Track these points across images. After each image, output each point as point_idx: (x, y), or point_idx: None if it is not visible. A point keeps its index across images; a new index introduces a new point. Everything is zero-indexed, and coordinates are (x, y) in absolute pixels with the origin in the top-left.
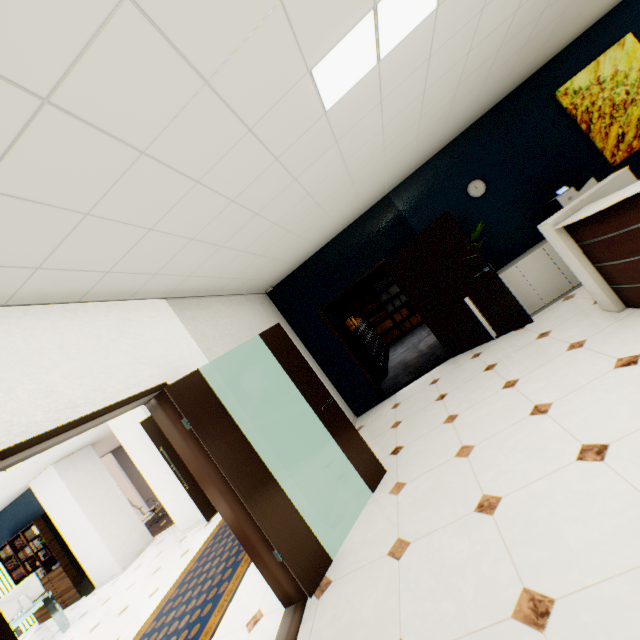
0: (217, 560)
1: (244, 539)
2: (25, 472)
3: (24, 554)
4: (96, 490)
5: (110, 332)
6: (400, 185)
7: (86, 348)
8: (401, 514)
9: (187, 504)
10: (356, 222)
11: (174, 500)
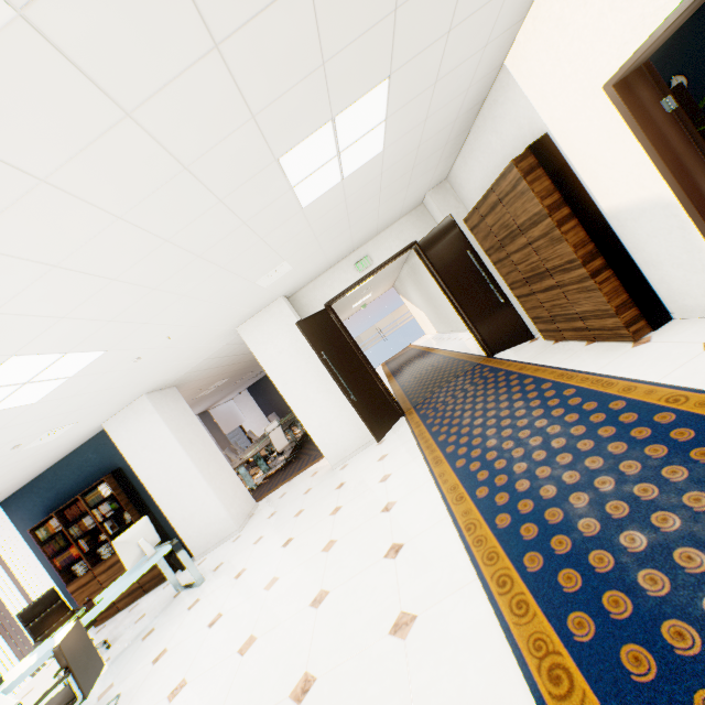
0: (493, 411)
1: None
2: (140, 380)
3: (79, 528)
4: (193, 436)
5: None
6: None
7: None
8: None
9: (343, 429)
10: None
11: (325, 426)
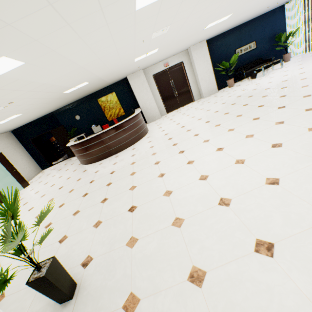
0: None
1: None
2: None
3: None
4: None
5: None
6: (57, 110)
7: None
8: (23, 192)
9: None
10: (43, 117)
11: None
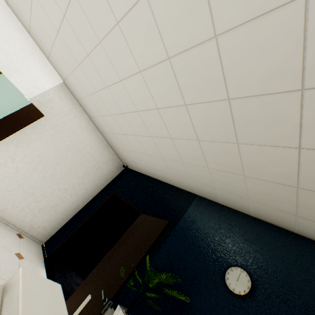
0: None
1: None
2: None
3: None
4: None
5: (19, 45)
6: (208, 200)
7: (2, 32)
8: None
9: None
10: (171, 186)
11: None
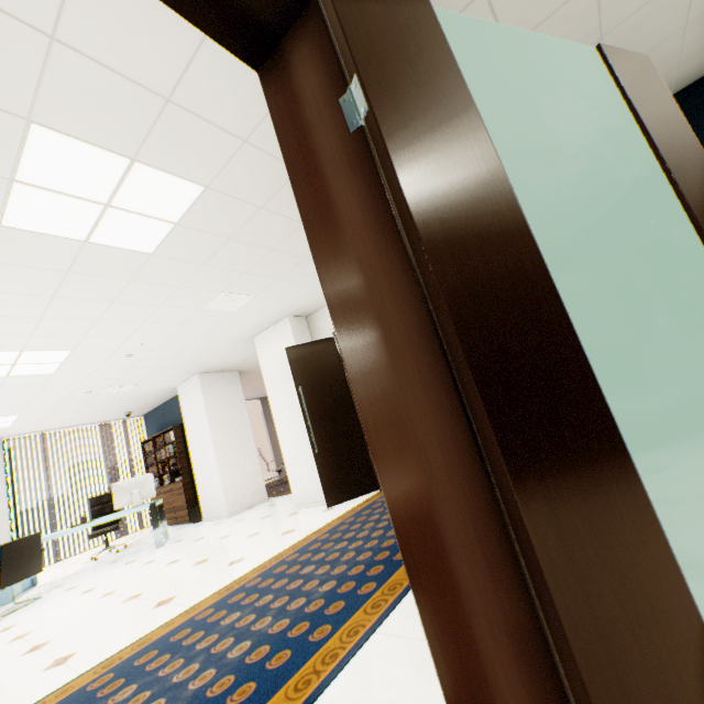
0: (324, 569)
1: (433, 587)
2: (169, 365)
3: (160, 455)
4: (229, 419)
5: None
6: None
7: None
8: None
9: (310, 474)
10: None
11: (297, 462)
